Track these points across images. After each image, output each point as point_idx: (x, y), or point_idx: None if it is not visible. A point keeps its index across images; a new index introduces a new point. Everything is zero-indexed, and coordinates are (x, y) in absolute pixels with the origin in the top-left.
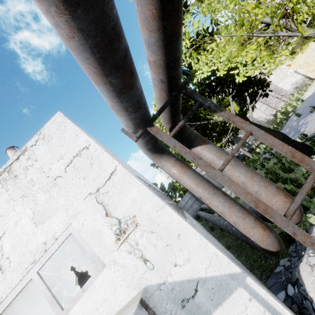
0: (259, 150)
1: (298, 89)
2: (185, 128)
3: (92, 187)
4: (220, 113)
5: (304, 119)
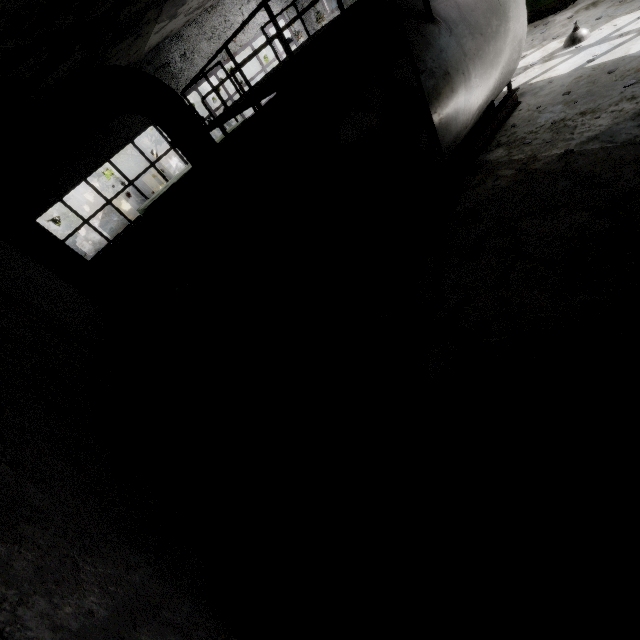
0: None
1: None
2: None
3: None
4: None
5: None
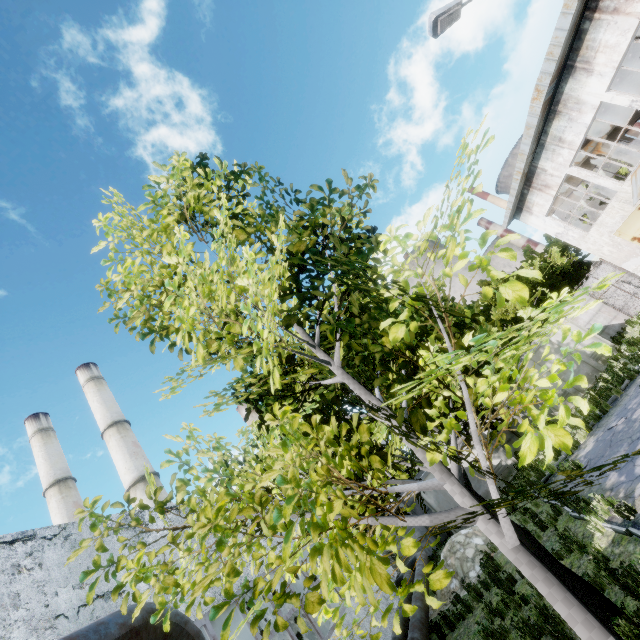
0: None
1: None
2: None
3: None
4: None
5: None
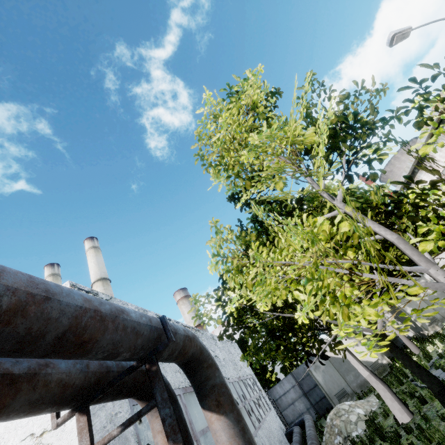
0: (433, 349)
1: None
2: (199, 368)
3: (39, 424)
4: None
5: None
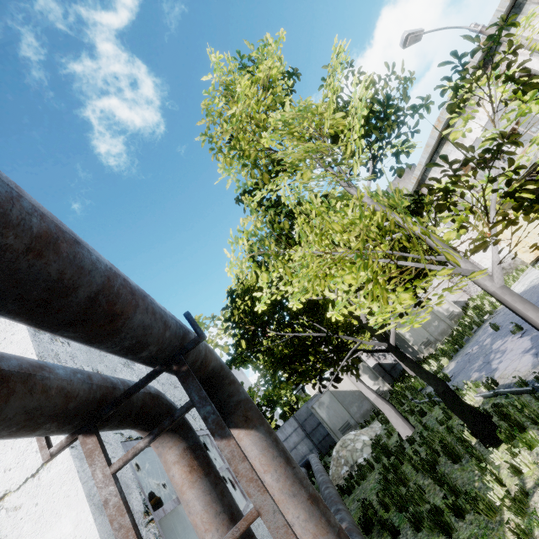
0: (428, 369)
1: (504, 272)
2: (221, 385)
3: None
4: (218, 442)
5: (502, 340)
